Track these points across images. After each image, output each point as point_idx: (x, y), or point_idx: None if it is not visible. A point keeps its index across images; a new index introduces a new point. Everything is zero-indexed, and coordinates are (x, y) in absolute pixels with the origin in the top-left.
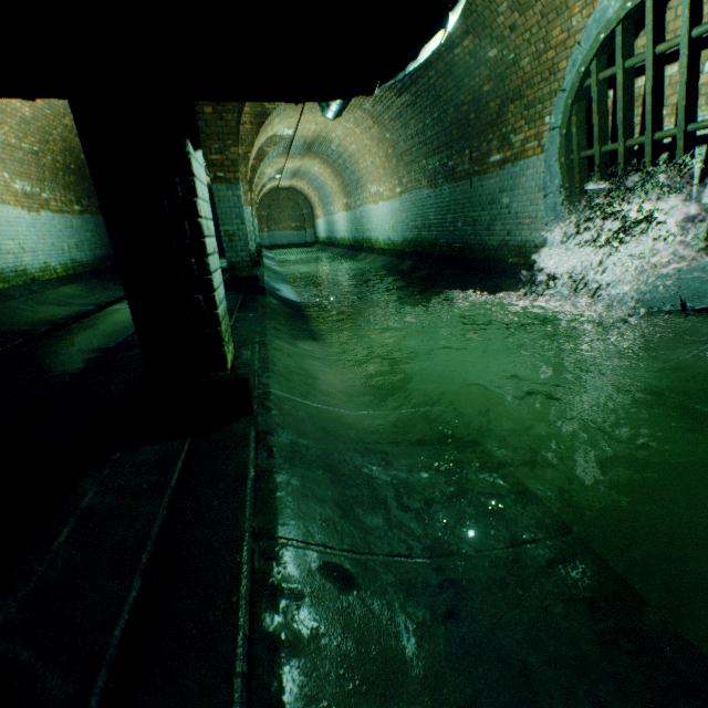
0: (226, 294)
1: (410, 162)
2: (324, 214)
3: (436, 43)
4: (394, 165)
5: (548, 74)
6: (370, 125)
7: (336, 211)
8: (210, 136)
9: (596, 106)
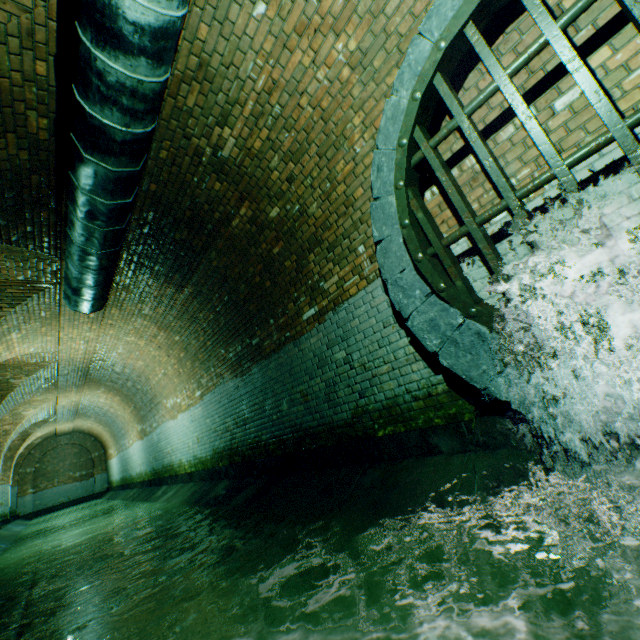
0: None
1: (207, 357)
2: (118, 449)
3: None
4: (189, 367)
5: (344, 208)
6: (155, 332)
7: (131, 442)
8: None
9: (444, 172)
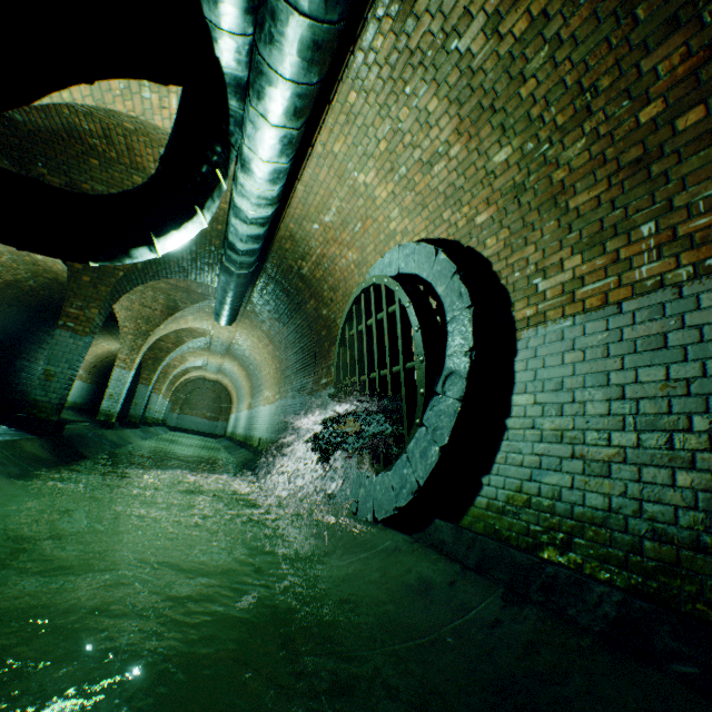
0: (1, 427)
1: (287, 375)
2: (237, 409)
3: (152, 254)
4: (279, 376)
5: None
6: (268, 342)
7: (244, 409)
8: (79, 295)
9: (349, 350)
